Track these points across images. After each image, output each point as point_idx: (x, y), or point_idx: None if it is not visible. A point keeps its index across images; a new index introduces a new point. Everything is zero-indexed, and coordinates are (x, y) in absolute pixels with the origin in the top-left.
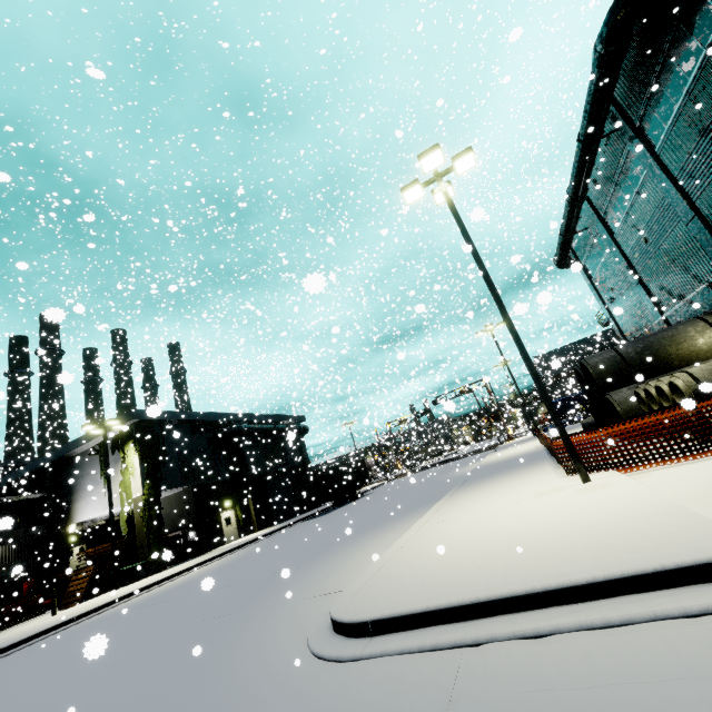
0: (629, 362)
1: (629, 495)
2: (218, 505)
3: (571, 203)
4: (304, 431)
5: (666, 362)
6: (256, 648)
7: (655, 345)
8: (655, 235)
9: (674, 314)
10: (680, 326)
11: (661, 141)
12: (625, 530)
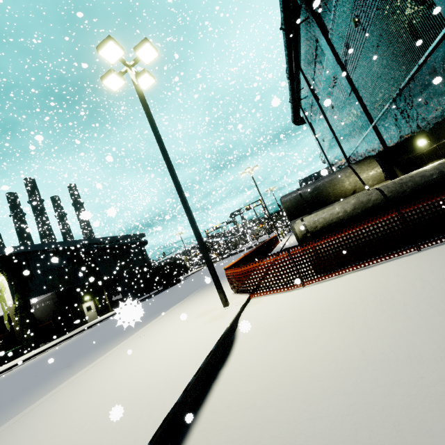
0: (305, 199)
1: (208, 338)
2: (80, 300)
3: (289, 78)
4: (143, 243)
5: (327, 198)
6: None
7: (321, 187)
8: (337, 103)
9: (351, 158)
10: (337, 172)
11: (330, 29)
12: (137, 405)
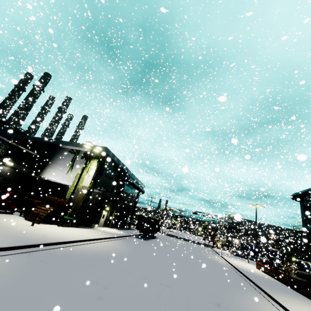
0: None
1: None
2: (104, 207)
3: None
4: (143, 192)
5: None
6: None
7: None
8: None
9: None
10: None
11: None
12: None
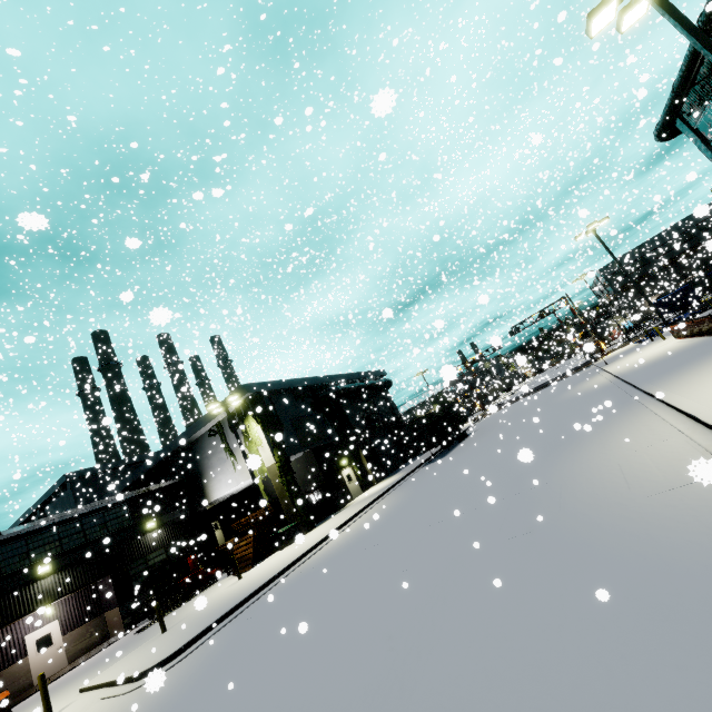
0: None
1: None
2: (337, 464)
3: None
4: (389, 384)
5: None
6: (711, 539)
7: None
8: None
9: None
10: None
11: None
12: None
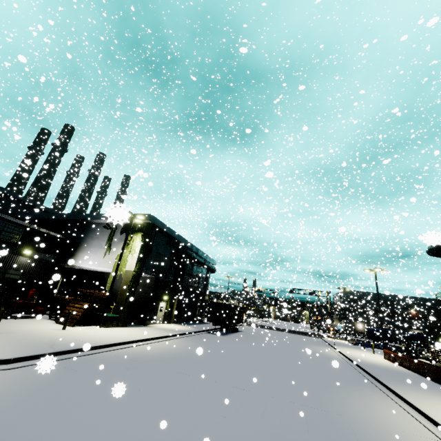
0: None
1: None
2: (161, 296)
3: None
4: (214, 271)
5: None
6: None
7: None
8: None
9: None
10: None
11: None
12: None
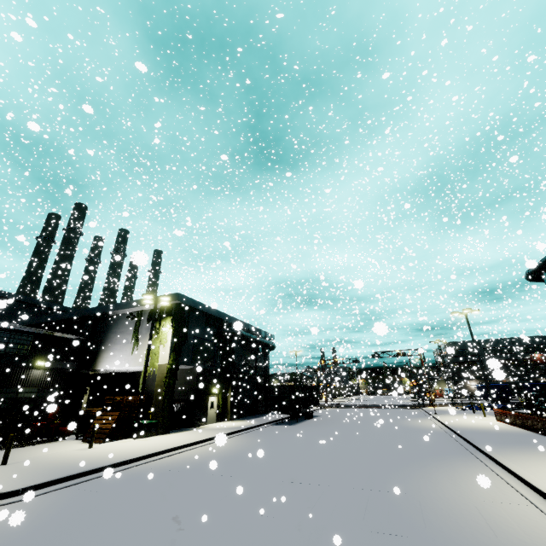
0: None
1: None
2: (209, 389)
3: None
4: (273, 347)
5: None
6: None
7: None
8: None
9: None
10: None
11: None
12: None
